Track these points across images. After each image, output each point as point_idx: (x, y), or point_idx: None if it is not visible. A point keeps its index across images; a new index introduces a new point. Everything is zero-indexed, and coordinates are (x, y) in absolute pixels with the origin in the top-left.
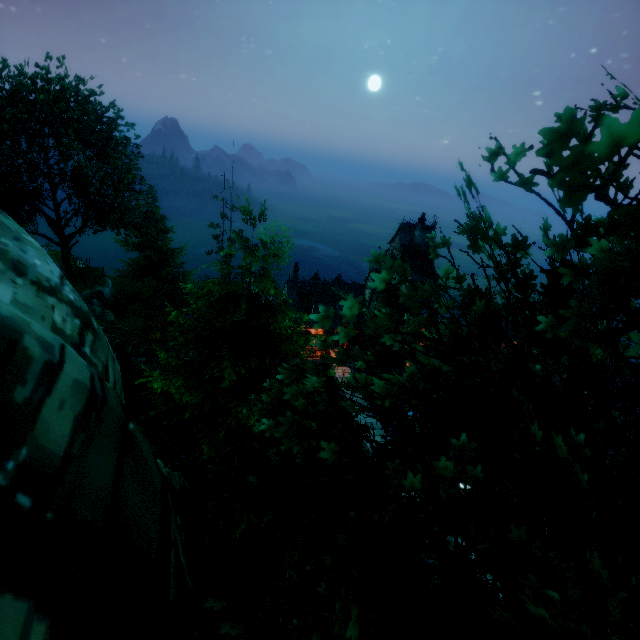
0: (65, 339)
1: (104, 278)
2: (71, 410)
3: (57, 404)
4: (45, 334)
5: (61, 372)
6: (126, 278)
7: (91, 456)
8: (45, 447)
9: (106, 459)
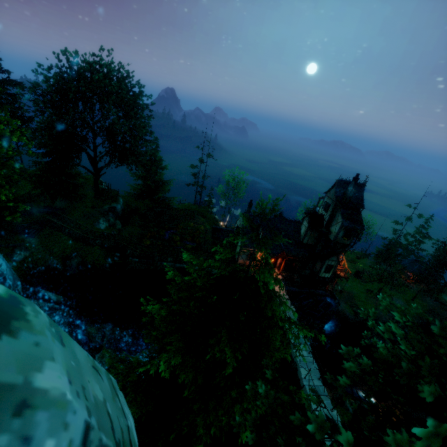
0: None
1: (118, 198)
2: None
3: None
4: None
5: None
6: (132, 197)
7: None
8: None
9: None
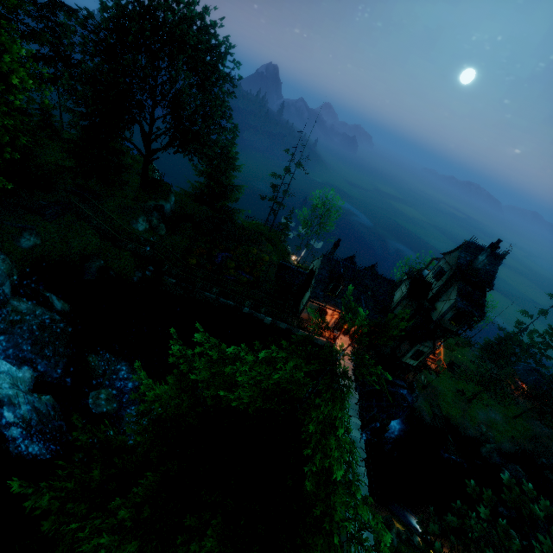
0: None
1: (170, 194)
2: None
3: None
4: None
5: None
6: (188, 197)
7: None
8: None
9: None
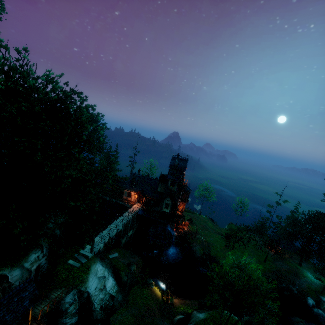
0: None
1: None
2: None
3: None
4: None
5: None
6: None
7: None
8: None
9: None
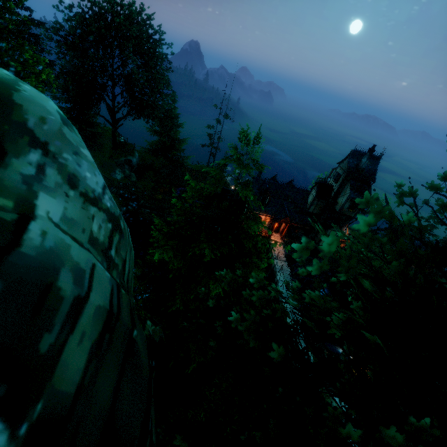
0: (97, 247)
1: (134, 151)
2: (89, 339)
3: (78, 339)
4: (80, 257)
5: (86, 303)
6: (147, 153)
7: (99, 379)
8: (60, 390)
9: (111, 375)
